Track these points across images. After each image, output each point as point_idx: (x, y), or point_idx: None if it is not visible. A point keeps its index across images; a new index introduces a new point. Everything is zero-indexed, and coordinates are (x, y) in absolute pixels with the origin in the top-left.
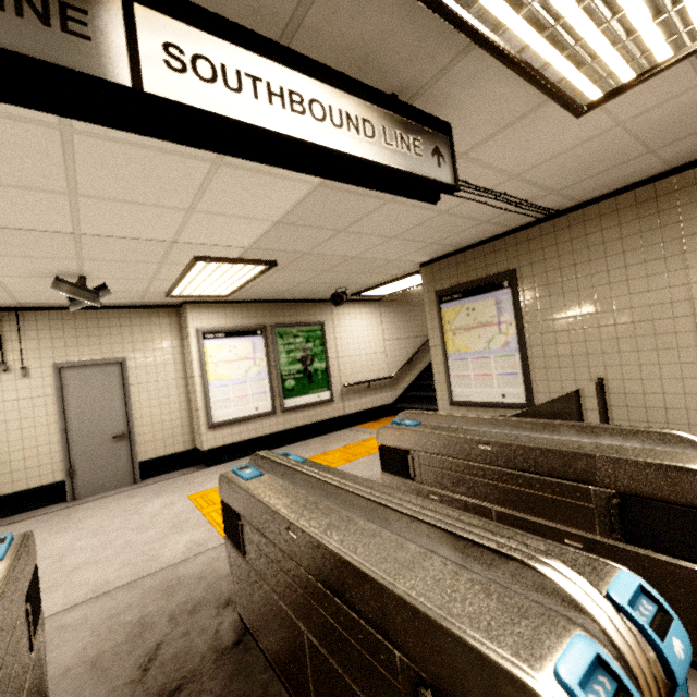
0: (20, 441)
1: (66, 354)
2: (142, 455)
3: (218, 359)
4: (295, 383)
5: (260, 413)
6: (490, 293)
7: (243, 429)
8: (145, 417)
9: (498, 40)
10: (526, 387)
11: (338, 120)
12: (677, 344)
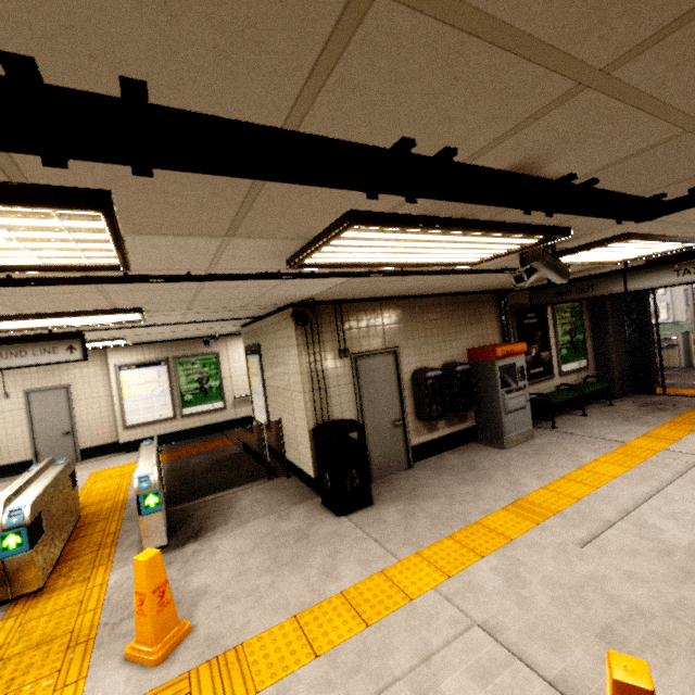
0: (5, 436)
1: (32, 383)
2: (82, 445)
3: (131, 384)
4: (193, 397)
5: (163, 418)
6: (256, 355)
7: (150, 429)
8: (84, 421)
9: (55, 327)
10: (266, 417)
11: (5, 356)
12: (290, 405)
